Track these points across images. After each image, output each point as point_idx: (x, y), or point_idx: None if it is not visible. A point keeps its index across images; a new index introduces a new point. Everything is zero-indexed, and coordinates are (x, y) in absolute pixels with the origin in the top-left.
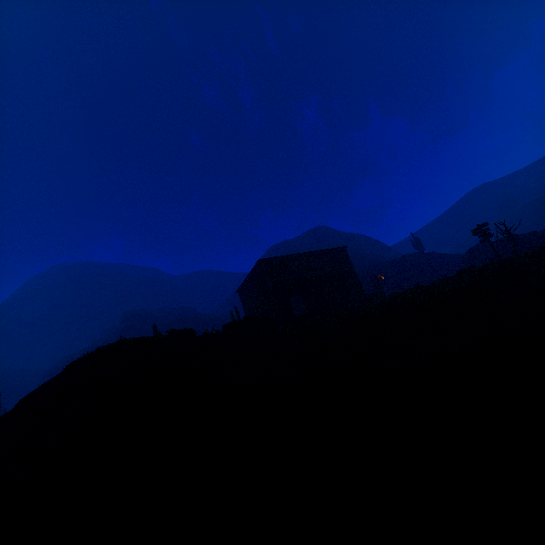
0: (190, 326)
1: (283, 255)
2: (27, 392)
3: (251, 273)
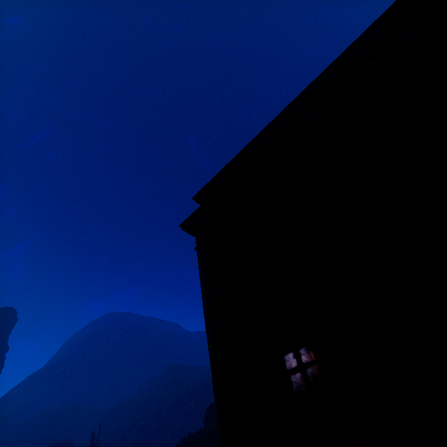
0: None
1: None
2: (90, 430)
3: None
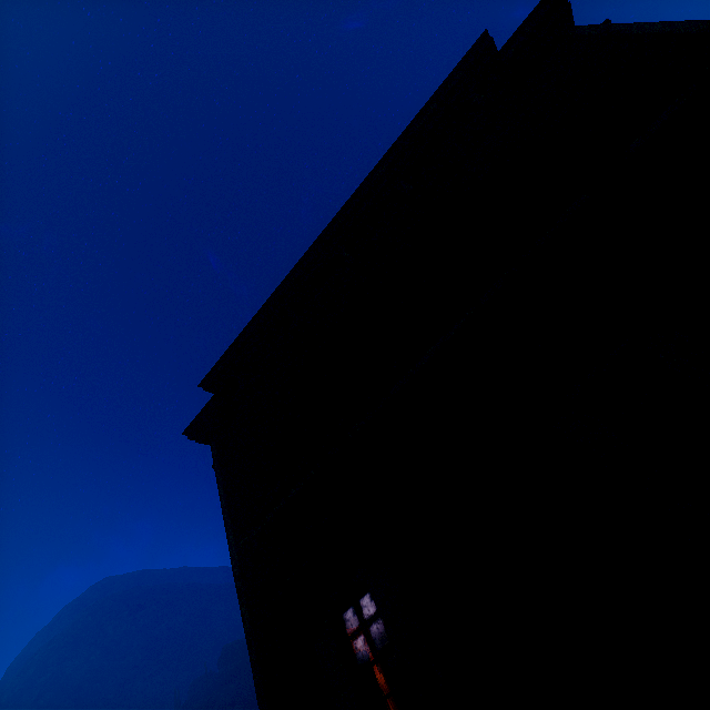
0: None
1: None
2: None
3: None
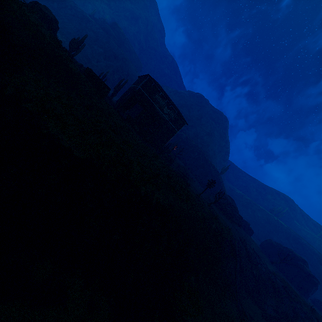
0: (125, 67)
1: (159, 88)
2: None
3: (144, 76)
